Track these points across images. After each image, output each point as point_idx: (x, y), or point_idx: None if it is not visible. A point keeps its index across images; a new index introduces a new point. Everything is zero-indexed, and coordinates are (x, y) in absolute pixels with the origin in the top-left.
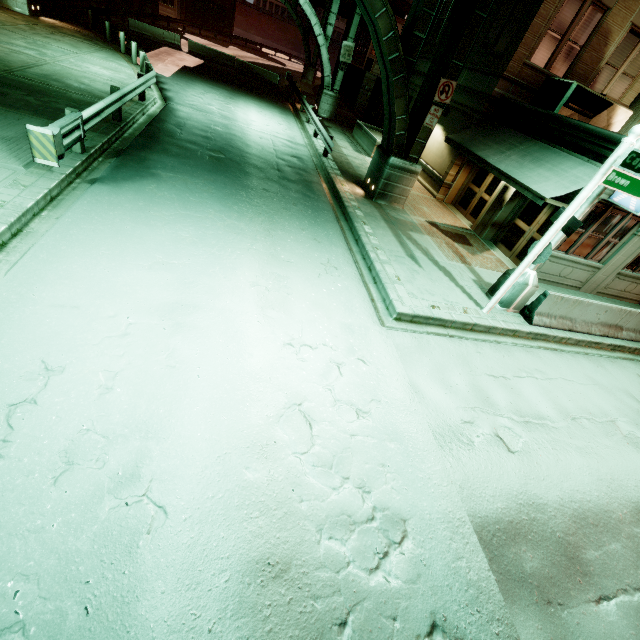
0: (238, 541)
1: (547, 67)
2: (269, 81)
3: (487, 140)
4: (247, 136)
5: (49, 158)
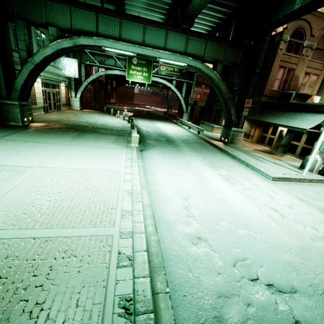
0: (287, 241)
1: (279, 89)
2: (158, 115)
3: (266, 116)
4: (168, 132)
5: (135, 143)
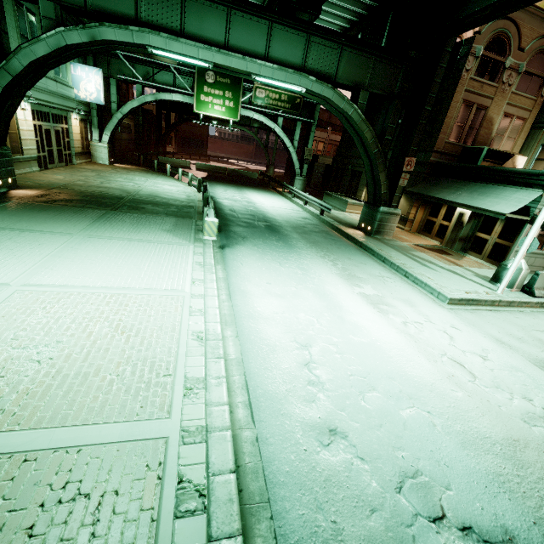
0: (486, 428)
1: (459, 142)
2: (251, 178)
3: (437, 188)
4: (270, 211)
5: (212, 235)
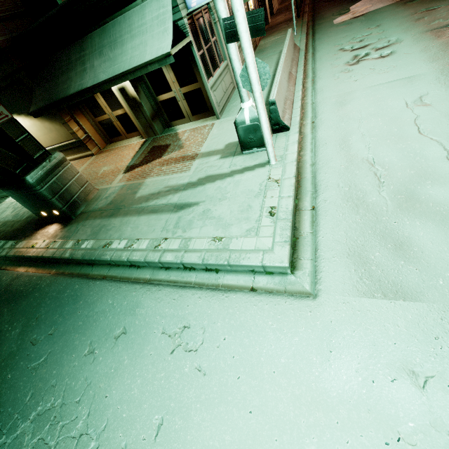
0: None
1: None
2: None
3: (59, 78)
4: None
5: None
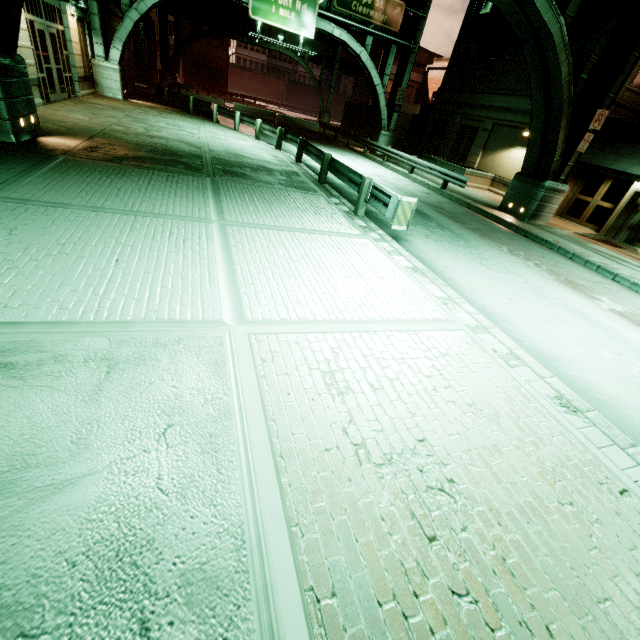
0: None
1: None
2: (309, 130)
3: (610, 155)
4: (381, 181)
5: (402, 223)
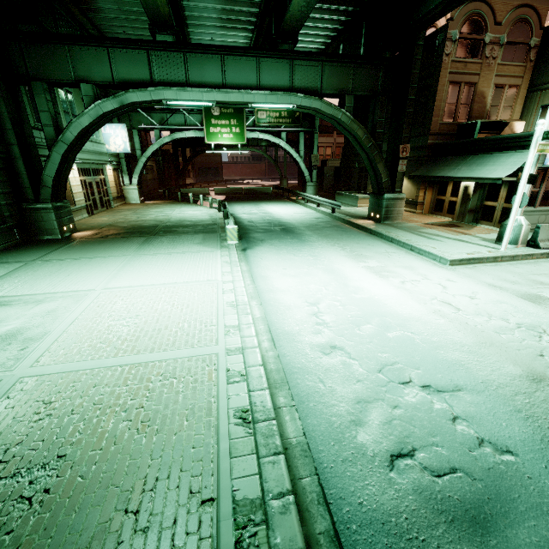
0: (459, 338)
1: (454, 120)
2: (266, 193)
3: (438, 167)
4: (284, 217)
5: (234, 240)
